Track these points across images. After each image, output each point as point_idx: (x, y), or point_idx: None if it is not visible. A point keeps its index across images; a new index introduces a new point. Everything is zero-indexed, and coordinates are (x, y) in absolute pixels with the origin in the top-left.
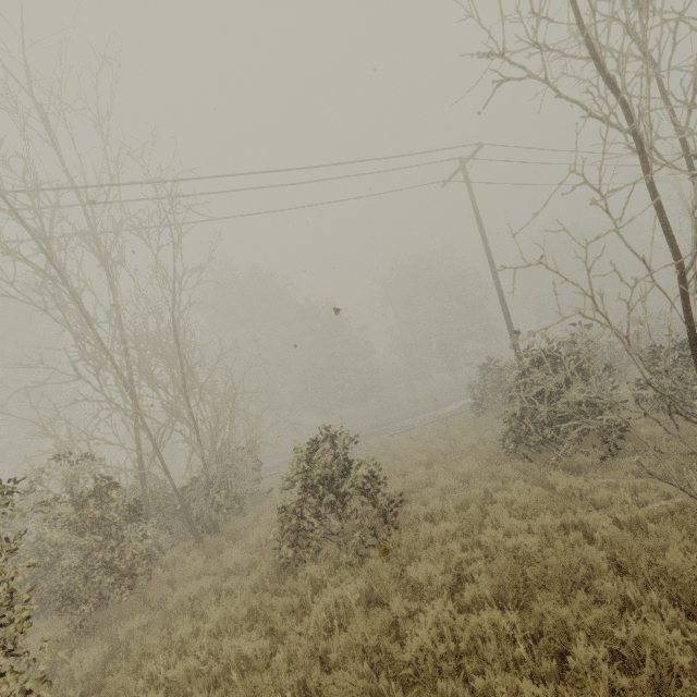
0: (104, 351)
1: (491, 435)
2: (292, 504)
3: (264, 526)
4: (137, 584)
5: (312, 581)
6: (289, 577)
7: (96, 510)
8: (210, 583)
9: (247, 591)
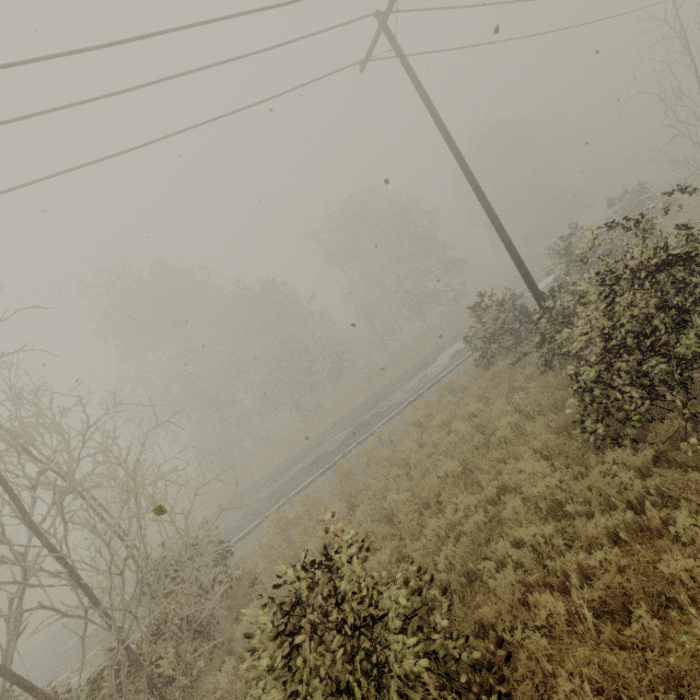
0: None
1: (529, 399)
2: None
3: None
4: None
5: None
6: None
7: None
8: None
9: None
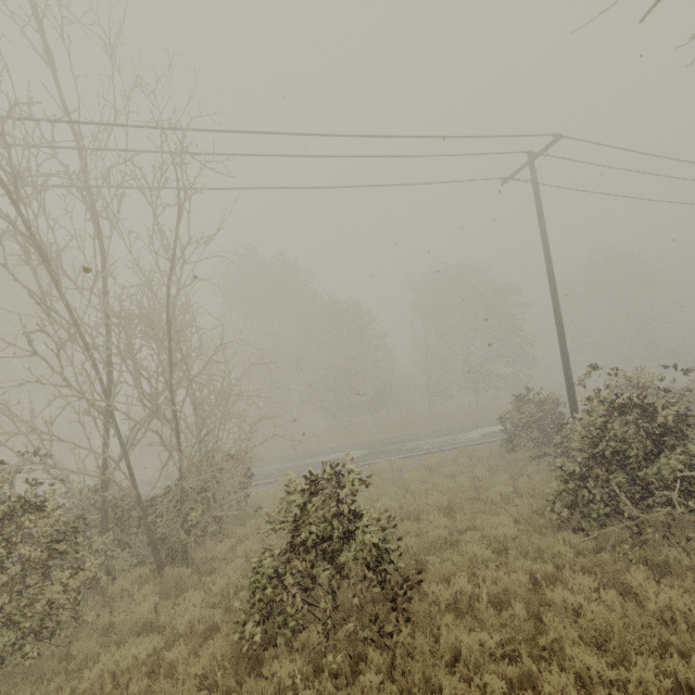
0: (74, 323)
1: (528, 483)
2: (269, 566)
3: (239, 563)
4: (56, 635)
5: (280, 685)
6: (247, 681)
7: (1, 540)
8: (149, 650)
9: (190, 683)
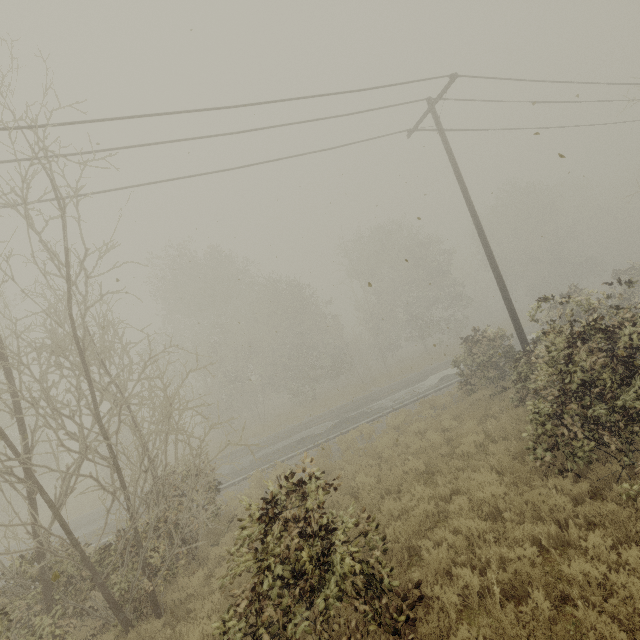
0: None
1: (498, 426)
2: (236, 635)
3: (215, 600)
4: None
5: None
6: None
7: None
8: None
9: None
